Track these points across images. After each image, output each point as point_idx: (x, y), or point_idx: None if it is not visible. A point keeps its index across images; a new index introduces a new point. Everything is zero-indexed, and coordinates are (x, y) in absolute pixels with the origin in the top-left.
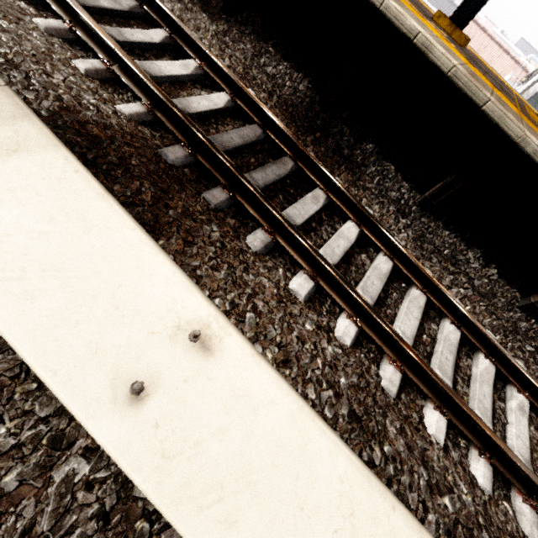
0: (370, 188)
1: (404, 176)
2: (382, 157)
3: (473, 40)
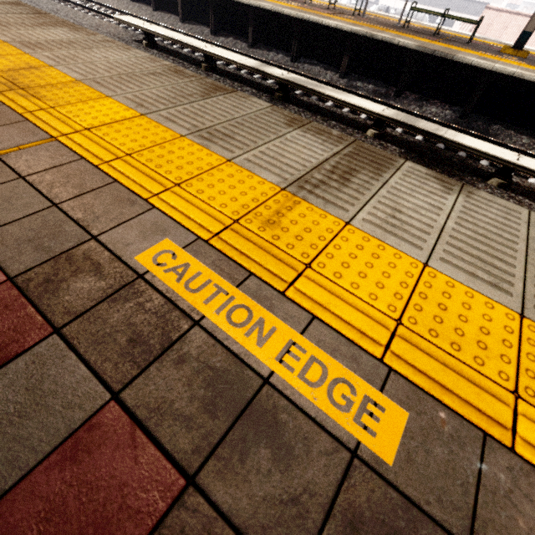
0: (507, 143)
1: (522, 133)
2: (504, 128)
3: (510, 26)
